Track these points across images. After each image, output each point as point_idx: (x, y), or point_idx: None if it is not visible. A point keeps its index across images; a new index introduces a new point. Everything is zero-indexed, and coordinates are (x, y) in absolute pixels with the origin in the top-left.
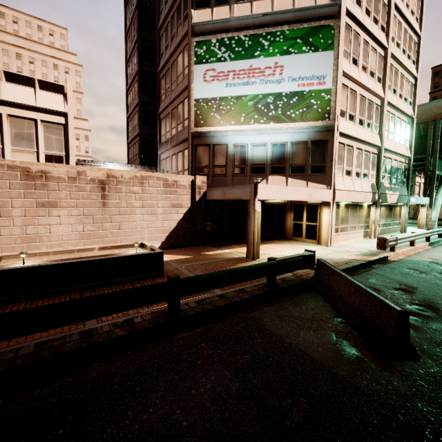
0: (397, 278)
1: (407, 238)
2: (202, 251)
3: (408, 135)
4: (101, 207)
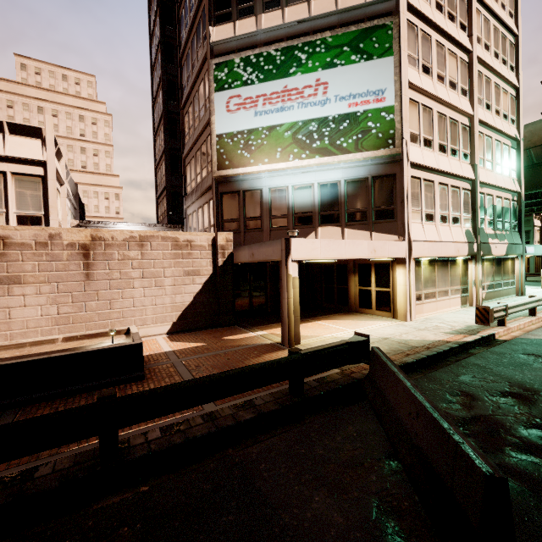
0: (507, 373)
1: (524, 305)
2: (226, 334)
3: (514, 162)
4: (83, 280)
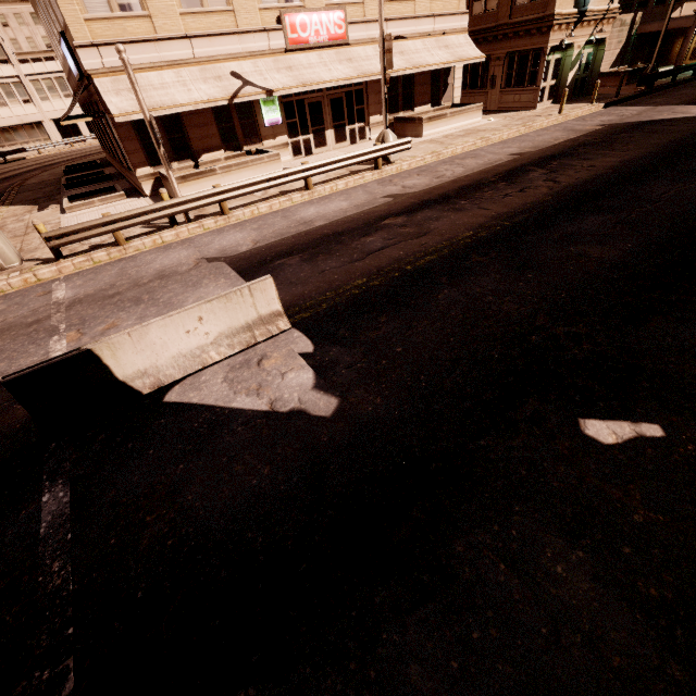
0: None
1: None
2: None
3: None
4: None
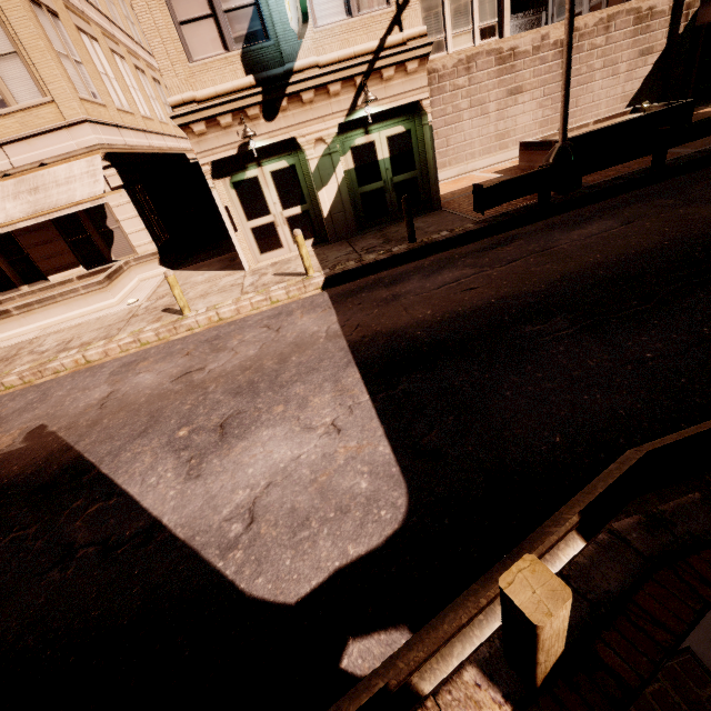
0: None
1: None
2: None
3: None
4: (559, 81)
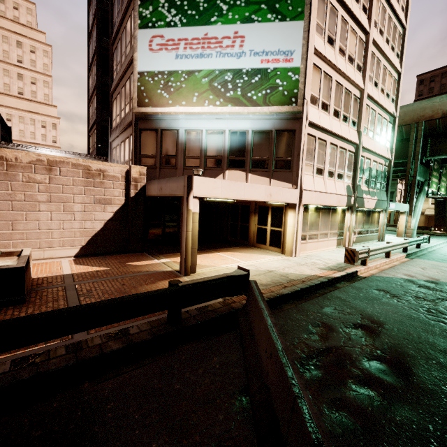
0: (361, 306)
1: (382, 249)
2: (132, 260)
3: (389, 135)
4: None
